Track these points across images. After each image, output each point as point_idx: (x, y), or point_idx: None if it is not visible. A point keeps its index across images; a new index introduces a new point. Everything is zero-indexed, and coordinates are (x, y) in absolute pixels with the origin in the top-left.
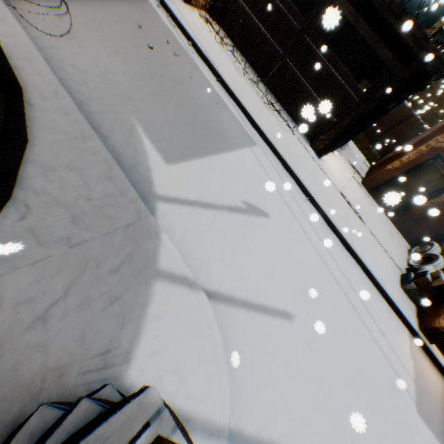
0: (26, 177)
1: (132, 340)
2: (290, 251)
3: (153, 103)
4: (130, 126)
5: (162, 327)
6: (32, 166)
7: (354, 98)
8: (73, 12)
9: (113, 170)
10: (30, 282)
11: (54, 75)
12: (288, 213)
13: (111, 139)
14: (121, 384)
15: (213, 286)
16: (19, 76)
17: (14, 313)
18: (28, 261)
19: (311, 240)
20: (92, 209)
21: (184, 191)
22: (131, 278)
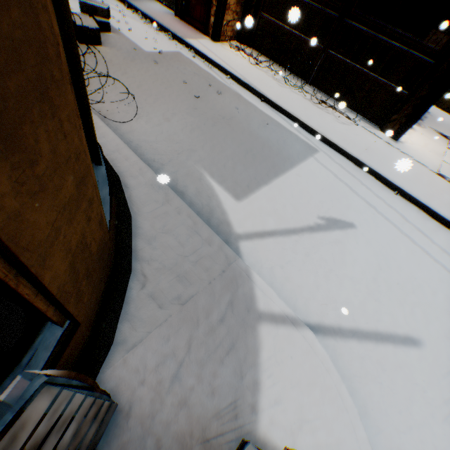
0: (137, 250)
1: (254, 390)
2: (391, 261)
3: (212, 146)
4: (198, 176)
5: (278, 372)
6: (139, 239)
7: (426, 61)
8: (135, 95)
9: (197, 223)
10: (160, 343)
11: (135, 155)
12: (376, 216)
13: (187, 193)
14: (256, 438)
15: (315, 318)
16: (114, 166)
17: (156, 374)
18: (154, 325)
19: (414, 241)
20: (190, 265)
21: (260, 223)
22: (237, 325)
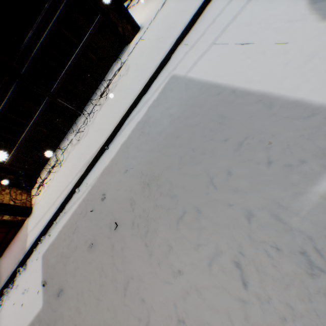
0: None
1: None
2: None
3: (222, 191)
4: None
5: None
6: None
7: None
8: None
9: None
10: None
11: None
12: None
13: None
14: None
15: None
16: None
17: None
18: None
19: None
20: None
21: None
22: None
